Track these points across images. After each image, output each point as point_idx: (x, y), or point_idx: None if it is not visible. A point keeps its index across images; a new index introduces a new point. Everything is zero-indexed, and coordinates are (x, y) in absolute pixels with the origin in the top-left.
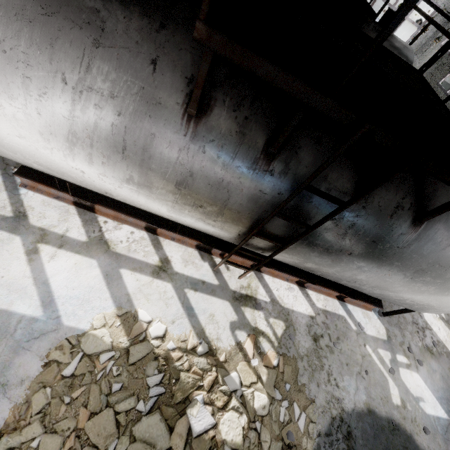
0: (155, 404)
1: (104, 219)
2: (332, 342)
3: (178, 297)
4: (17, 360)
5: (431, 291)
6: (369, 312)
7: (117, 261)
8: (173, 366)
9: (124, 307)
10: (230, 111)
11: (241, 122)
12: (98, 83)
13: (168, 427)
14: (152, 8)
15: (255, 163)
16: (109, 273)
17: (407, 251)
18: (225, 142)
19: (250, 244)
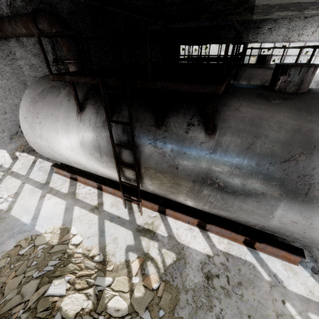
0: (42, 275)
1: (80, 184)
2: (230, 285)
3: (98, 223)
4: (8, 241)
5: (280, 198)
6: (294, 266)
7: (75, 202)
8: (69, 259)
9: (66, 225)
10: (92, 106)
11: (96, 108)
12: (53, 112)
13: (37, 288)
14: None
15: (104, 123)
16: (68, 208)
17: (216, 156)
18: (91, 118)
19: (129, 178)
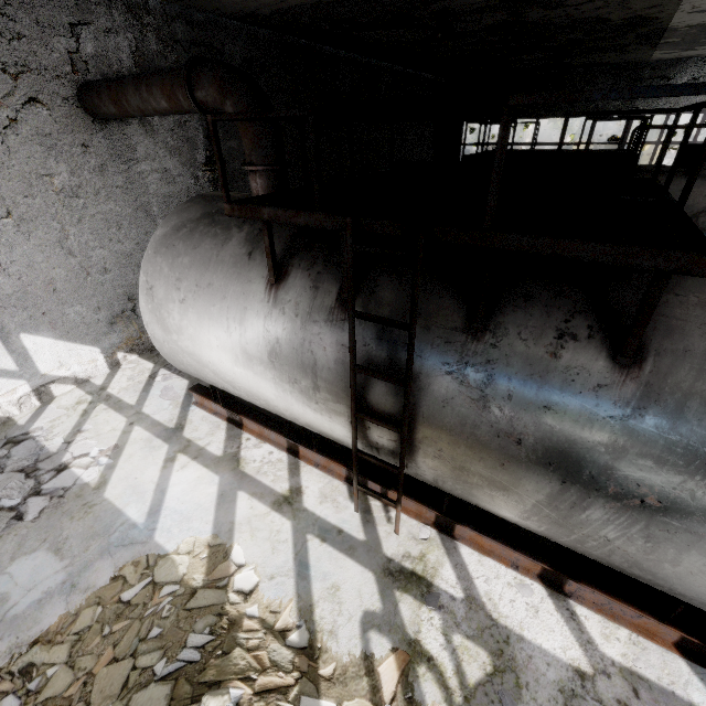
0: (176, 672)
1: (248, 436)
2: None
3: (293, 542)
4: (98, 563)
5: None
6: None
7: (240, 481)
8: (234, 635)
9: (221, 537)
10: (304, 271)
11: (314, 278)
12: (214, 279)
13: None
14: (258, 223)
15: (331, 314)
16: (225, 493)
17: (643, 426)
18: (301, 299)
19: (377, 445)
